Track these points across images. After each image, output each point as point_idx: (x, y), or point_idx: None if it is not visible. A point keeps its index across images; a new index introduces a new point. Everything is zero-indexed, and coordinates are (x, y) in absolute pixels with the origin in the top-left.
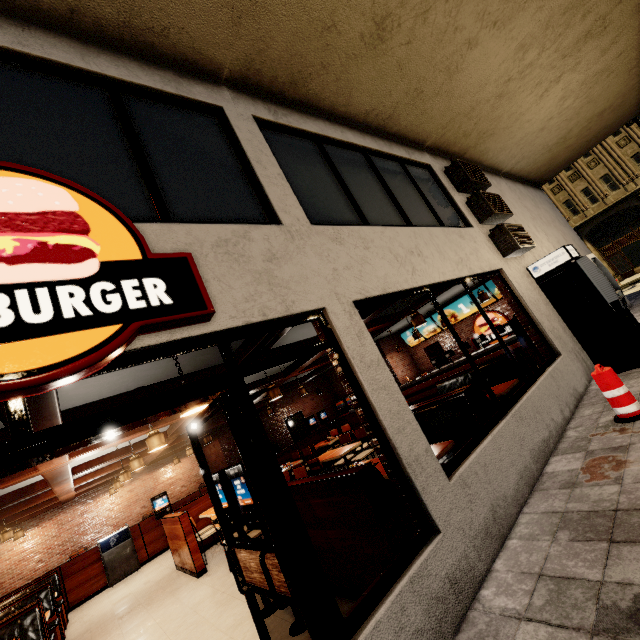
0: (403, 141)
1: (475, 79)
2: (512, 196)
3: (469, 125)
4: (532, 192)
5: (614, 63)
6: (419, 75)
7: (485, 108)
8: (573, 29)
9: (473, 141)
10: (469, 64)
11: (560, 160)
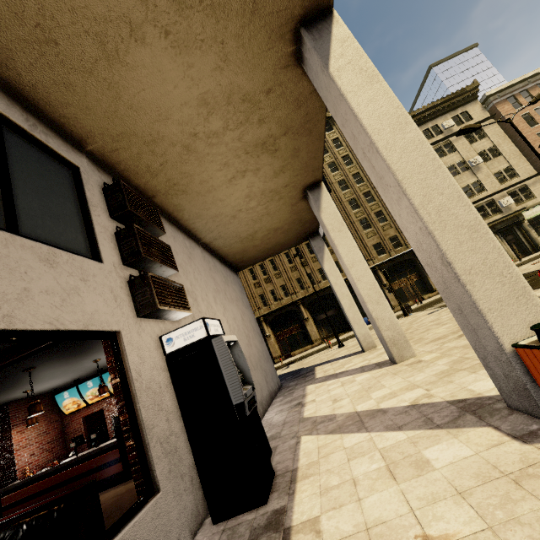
0: (37, 112)
1: (151, 98)
2: (203, 264)
3: (154, 161)
4: (228, 271)
5: (283, 191)
6: (40, 0)
7: (172, 152)
8: (252, 128)
9: (163, 186)
10: (138, 65)
11: (251, 255)
